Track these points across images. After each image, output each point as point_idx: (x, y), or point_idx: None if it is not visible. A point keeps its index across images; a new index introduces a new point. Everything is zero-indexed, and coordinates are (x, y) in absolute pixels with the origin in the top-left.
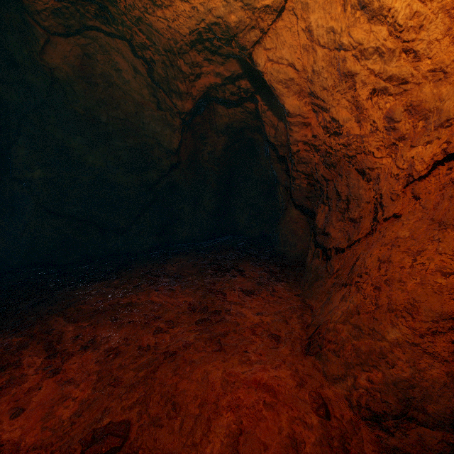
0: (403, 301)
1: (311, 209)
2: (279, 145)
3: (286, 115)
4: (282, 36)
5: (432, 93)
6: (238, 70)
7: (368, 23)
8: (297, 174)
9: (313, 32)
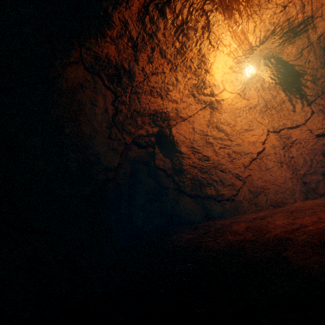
0: (283, 180)
1: (195, 194)
2: (167, 169)
3: (180, 154)
4: (182, 127)
5: (238, 148)
6: (155, 132)
7: (218, 132)
8: (186, 179)
9: (194, 129)
